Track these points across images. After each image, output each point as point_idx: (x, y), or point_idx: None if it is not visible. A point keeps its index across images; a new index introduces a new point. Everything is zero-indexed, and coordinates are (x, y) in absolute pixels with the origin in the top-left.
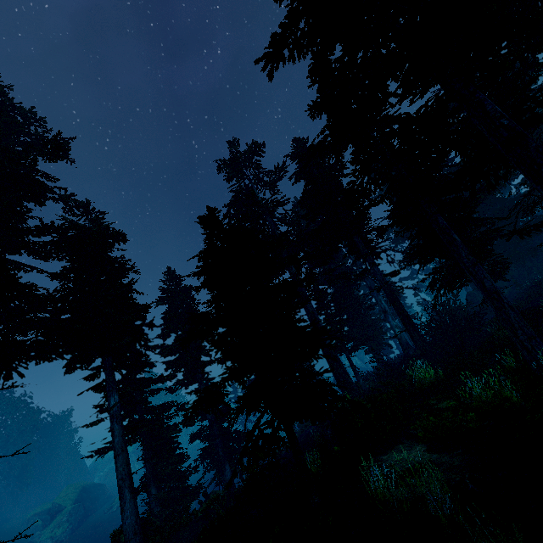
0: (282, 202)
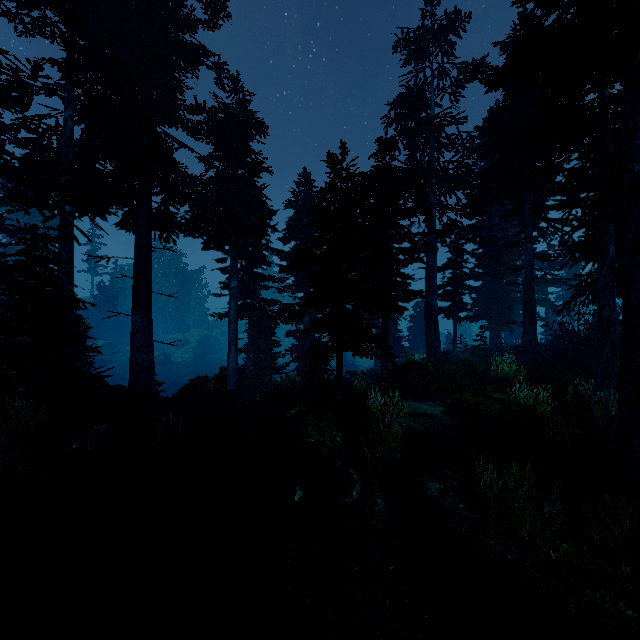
0: (456, 120)
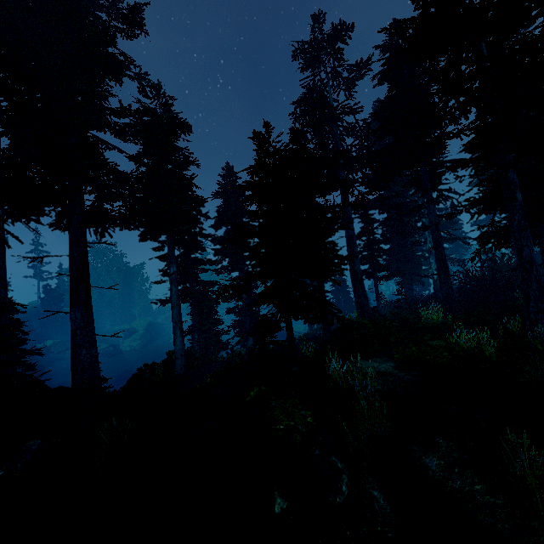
0: (353, 110)
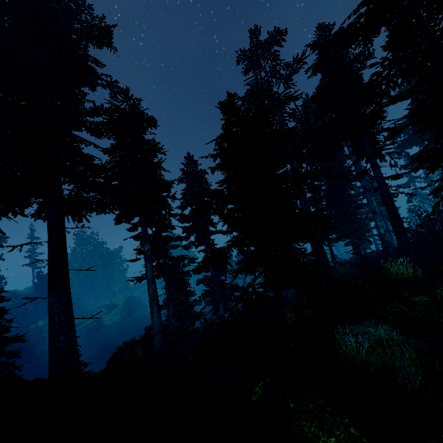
0: (294, 96)
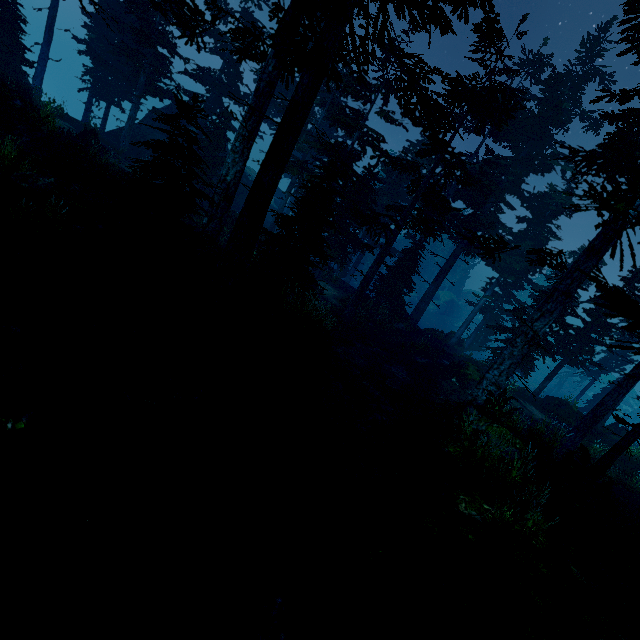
0: None
